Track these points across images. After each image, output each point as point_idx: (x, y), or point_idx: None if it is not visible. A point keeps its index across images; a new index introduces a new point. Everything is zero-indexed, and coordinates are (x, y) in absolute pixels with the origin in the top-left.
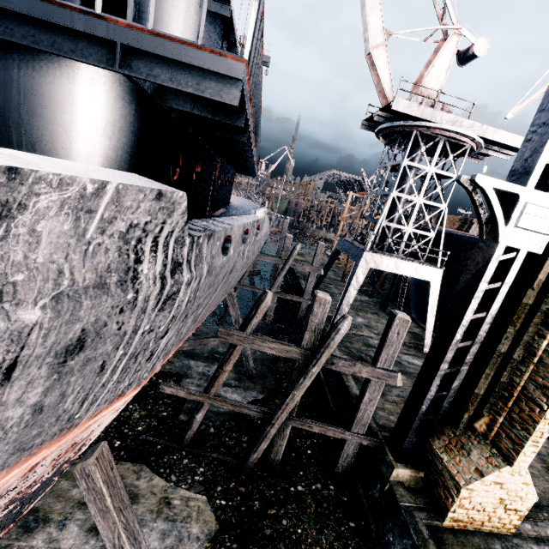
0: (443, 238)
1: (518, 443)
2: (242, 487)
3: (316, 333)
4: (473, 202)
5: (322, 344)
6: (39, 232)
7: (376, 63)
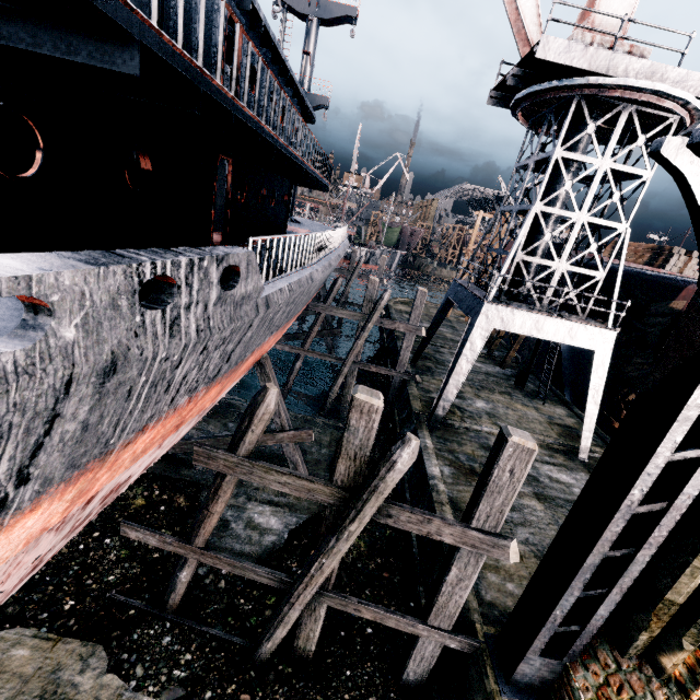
0: (619, 281)
1: None
2: (246, 694)
3: (358, 462)
4: (689, 203)
5: (364, 485)
6: None
7: None
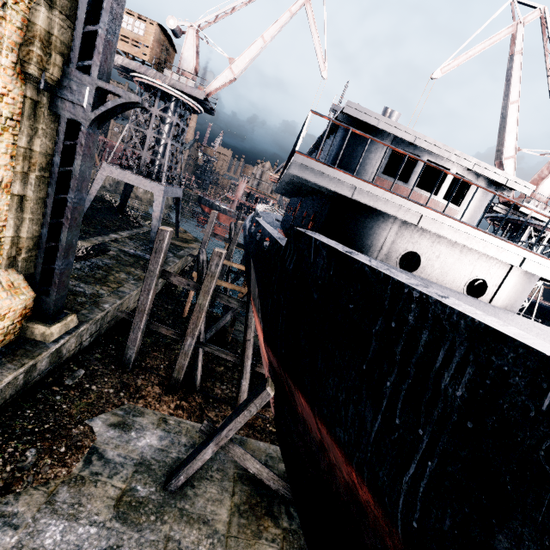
0: (536, 309)
1: None
2: None
3: None
4: None
5: None
6: None
7: (504, 169)
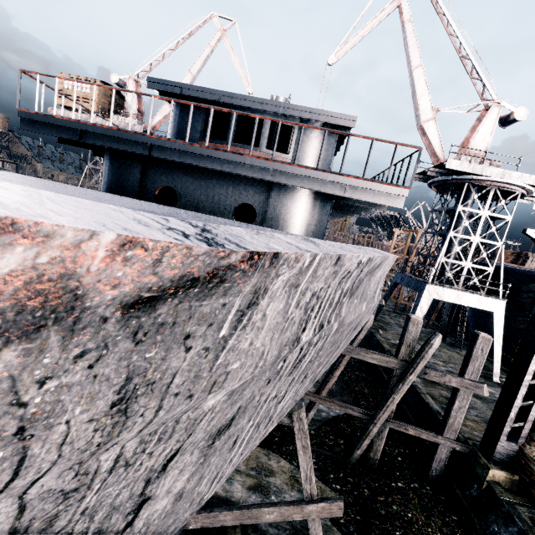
0: (502, 272)
1: None
2: (349, 478)
3: (411, 347)
4: None
5: (417, 356)
6: (376, 276)
7: (427, 132)
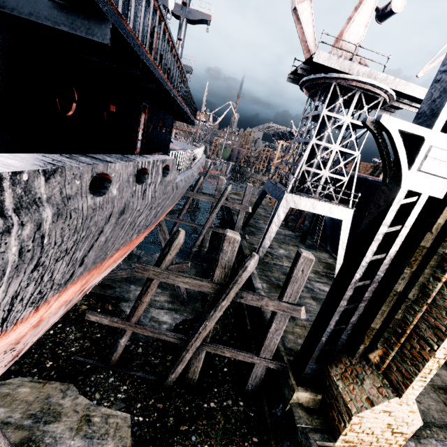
0: (355, 182)
1: (407, 377)
2: (160, 404)
3: (227, 269)
4: (378, 145)
5: (230, 280)
6: None
7: (301, 17)
